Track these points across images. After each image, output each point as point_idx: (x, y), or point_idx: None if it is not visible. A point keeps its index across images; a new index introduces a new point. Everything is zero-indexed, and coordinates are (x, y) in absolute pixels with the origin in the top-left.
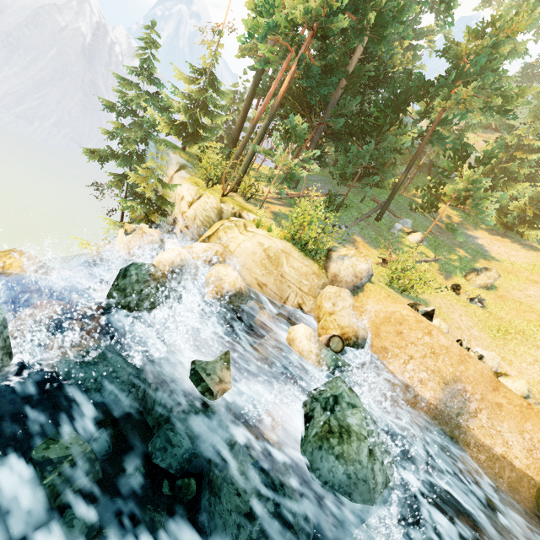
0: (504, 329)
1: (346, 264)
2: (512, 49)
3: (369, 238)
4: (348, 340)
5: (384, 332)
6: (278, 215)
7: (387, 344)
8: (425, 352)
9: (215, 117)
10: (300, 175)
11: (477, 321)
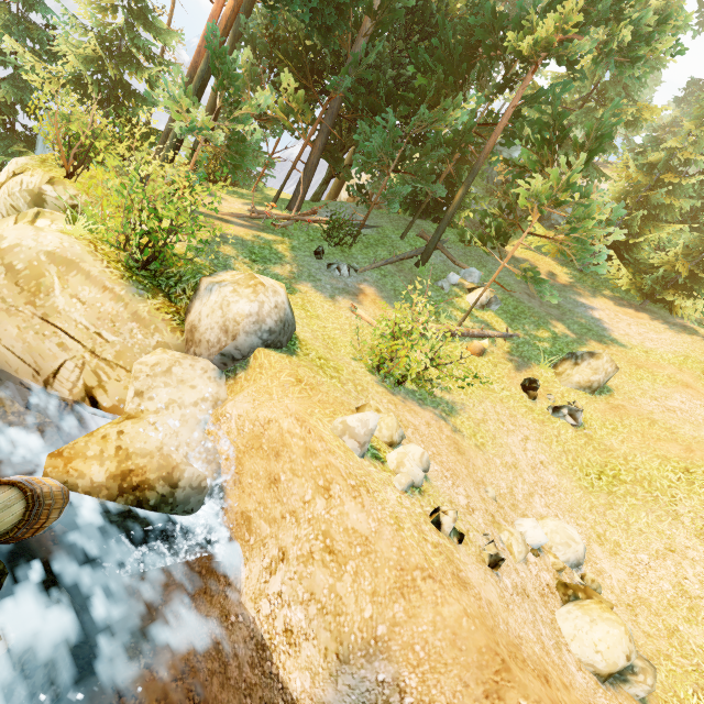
0: (612, 472)
1: (212, 301)
2: (665, 9)
3: (391, 290)
4: (141, 490)
5: (248, 475)
6: (224, 238)
7: (251, 508)
8: (311, 545)
9: (142, 71)
10: (217, 142)
11: (561, 452)
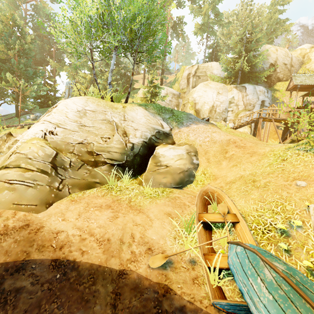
0: None
1: None
2: None
3: None
4: None
5: None
6: None
7: None
8: None
9: None
10: None
11: None
